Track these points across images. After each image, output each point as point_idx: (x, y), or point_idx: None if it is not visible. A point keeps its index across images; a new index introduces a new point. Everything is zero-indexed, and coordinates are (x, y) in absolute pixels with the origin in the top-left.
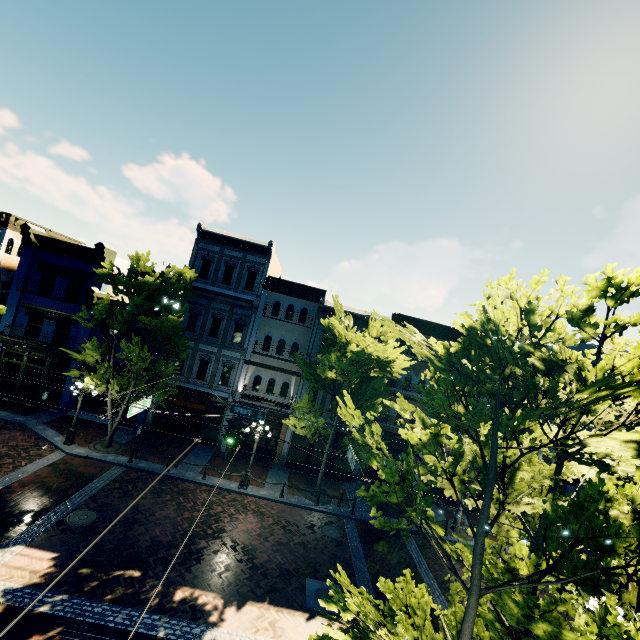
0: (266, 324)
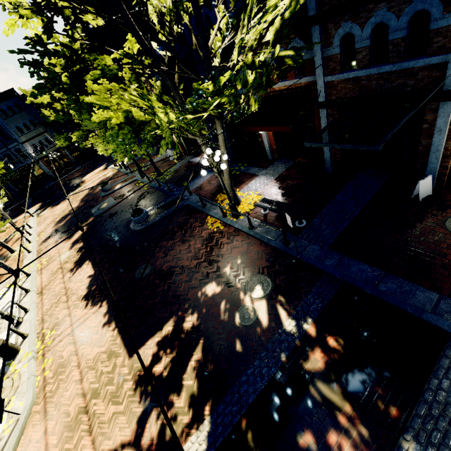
0: (9, 123)
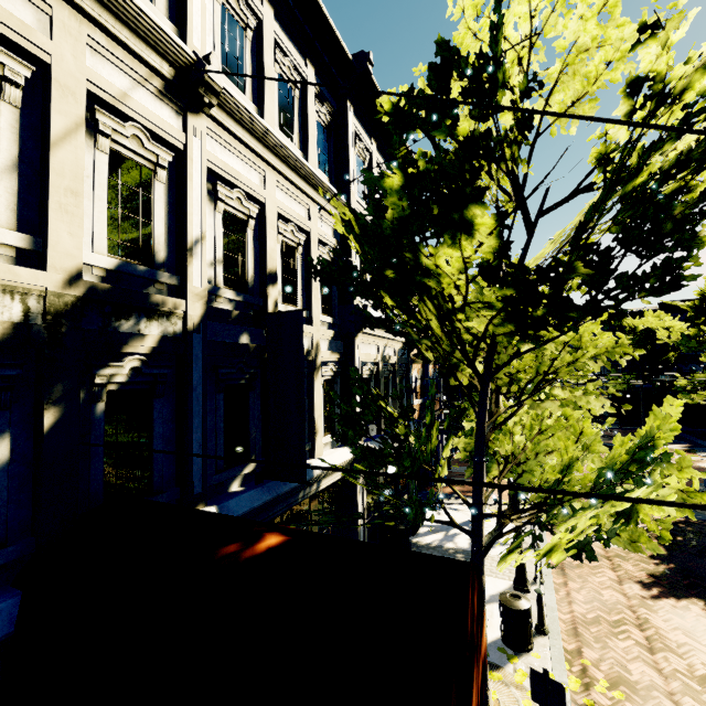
0: None
